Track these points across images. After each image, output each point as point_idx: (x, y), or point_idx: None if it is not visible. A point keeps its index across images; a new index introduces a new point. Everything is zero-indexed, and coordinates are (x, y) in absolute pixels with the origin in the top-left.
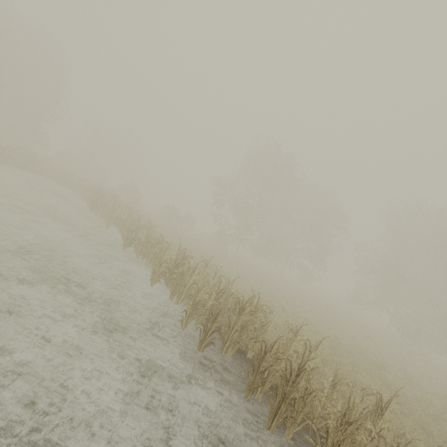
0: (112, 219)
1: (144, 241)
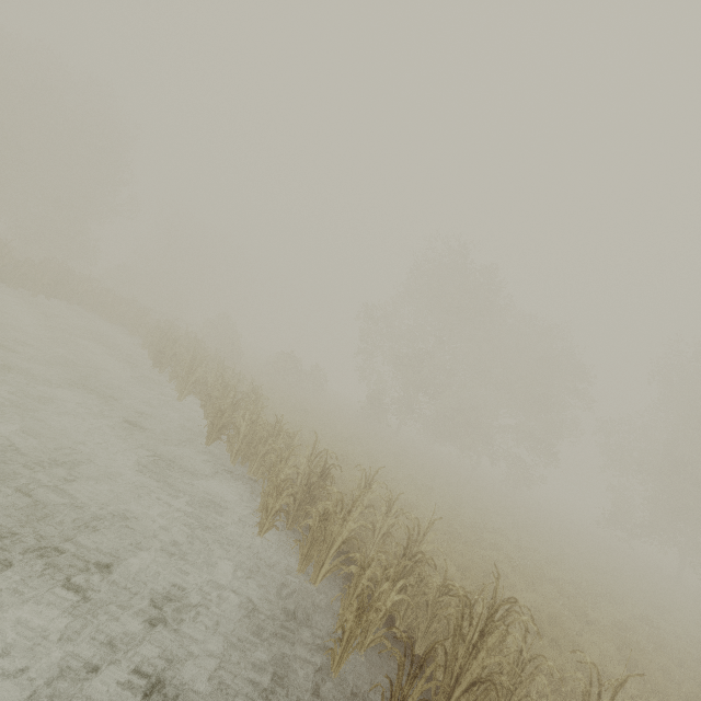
0: (189, 384)
1: (245, 431)
